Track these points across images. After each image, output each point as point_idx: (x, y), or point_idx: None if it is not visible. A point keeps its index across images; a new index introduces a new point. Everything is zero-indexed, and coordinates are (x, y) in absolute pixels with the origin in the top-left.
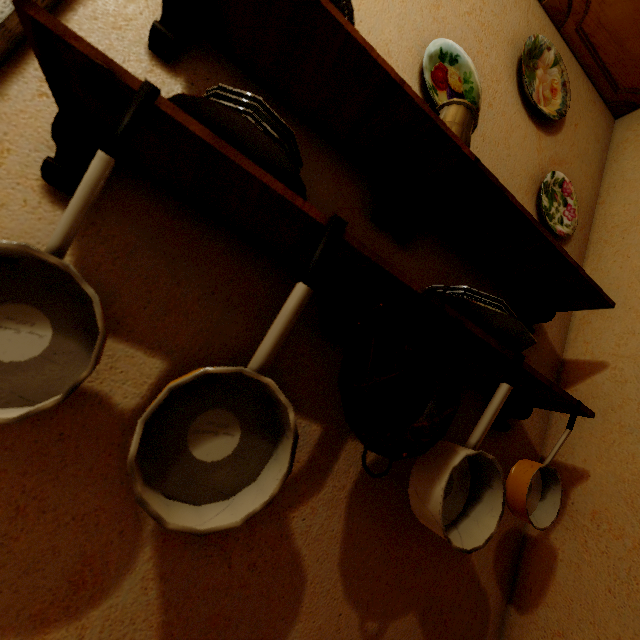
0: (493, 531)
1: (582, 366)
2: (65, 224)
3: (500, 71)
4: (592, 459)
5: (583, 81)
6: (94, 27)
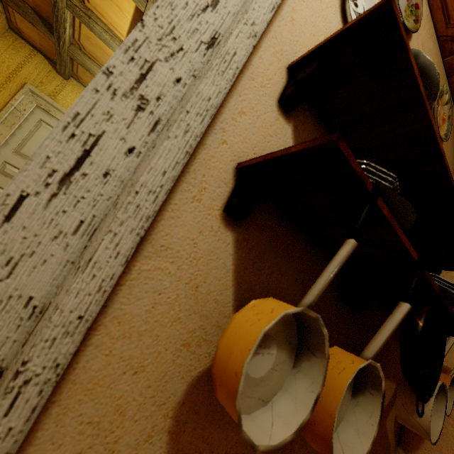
0: (441, 427)
1: None
2: (320, 288)
3: None
4: (452, 361)
5: (453, 112)
6: (252, 86)
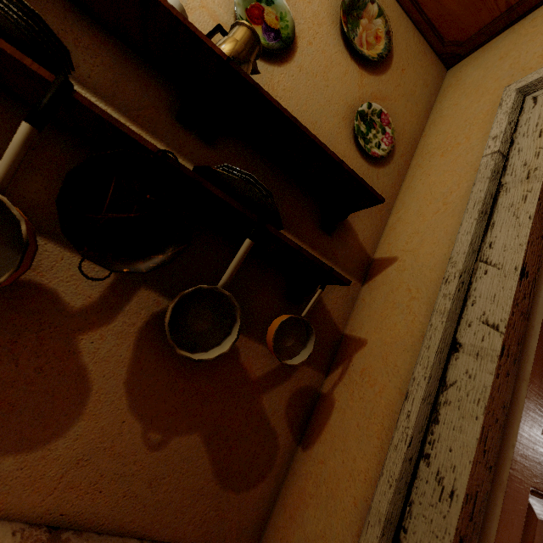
0: (225, 351)
1: (383, 262)
2: None
3: (323, 17)
4: (371, 330)
5: (414, 34)
6: None
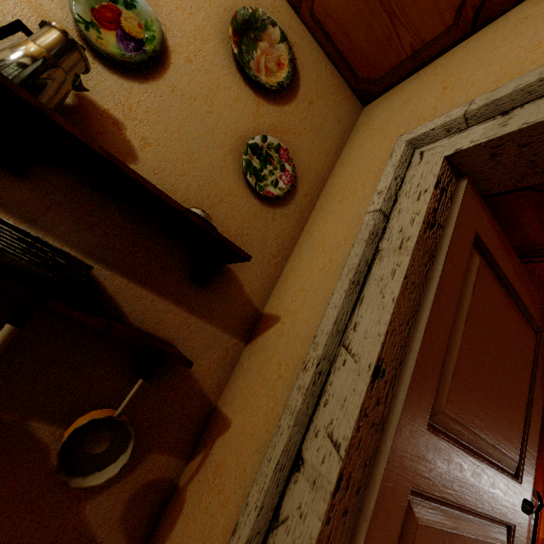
0: None
1: (268, 319)
2: None
3: (209, 32)
4: (238, 410)
5: (326, 66)
6: None
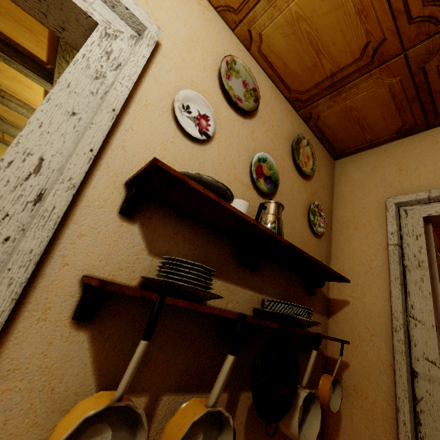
0: (319, 429)
1: (338, 302)
2: (126, 381)
3: (284, 155)
4: (349, 356)
5: (319, 146)
6: (88, 212)
